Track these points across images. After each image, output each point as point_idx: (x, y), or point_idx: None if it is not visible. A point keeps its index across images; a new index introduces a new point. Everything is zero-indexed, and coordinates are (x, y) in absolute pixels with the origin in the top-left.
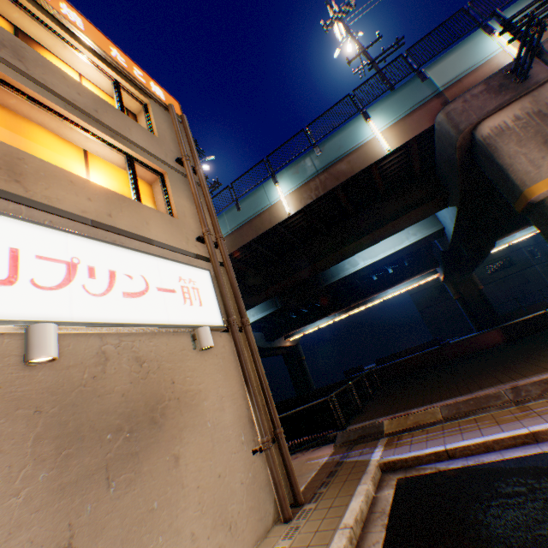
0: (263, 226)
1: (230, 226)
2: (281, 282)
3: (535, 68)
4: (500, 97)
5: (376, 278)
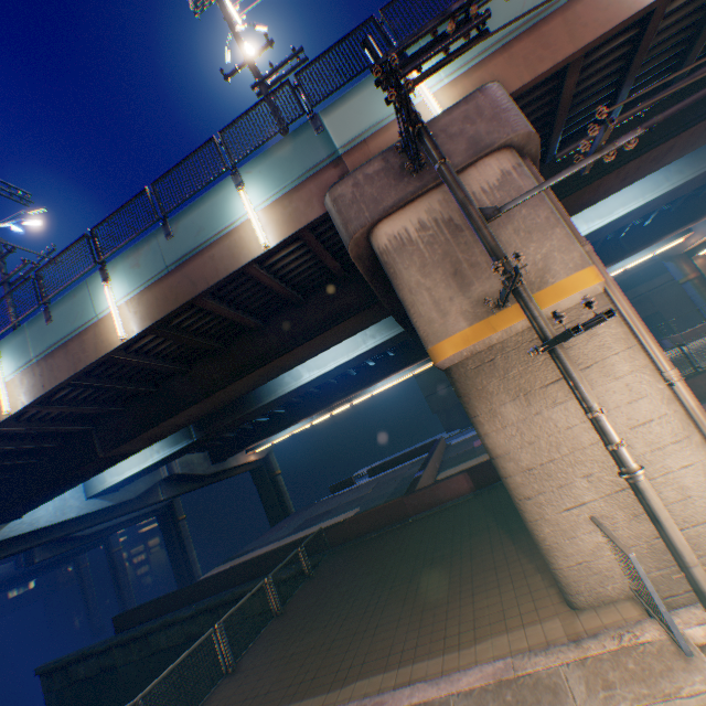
0: (86, 355)
1: (36, 350)
2: (162, 425)
3: (449, 144)
4: (403, 185)
5: (355, 373)
